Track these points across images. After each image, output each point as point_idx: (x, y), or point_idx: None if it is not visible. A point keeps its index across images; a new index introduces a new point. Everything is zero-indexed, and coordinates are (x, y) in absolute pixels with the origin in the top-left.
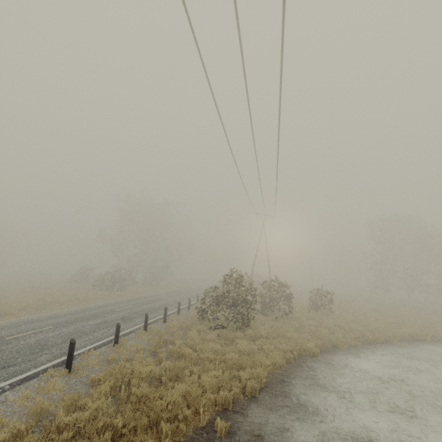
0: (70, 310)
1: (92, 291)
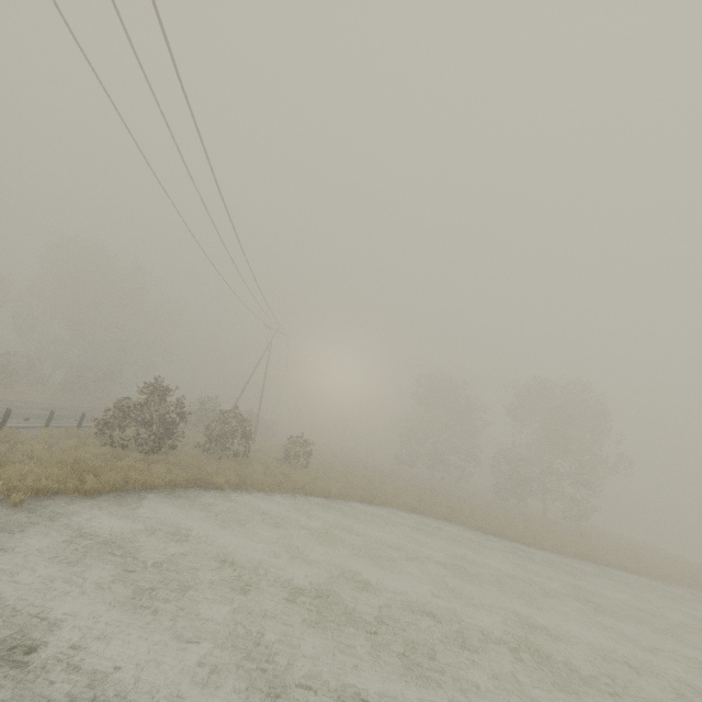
0: None
1: None
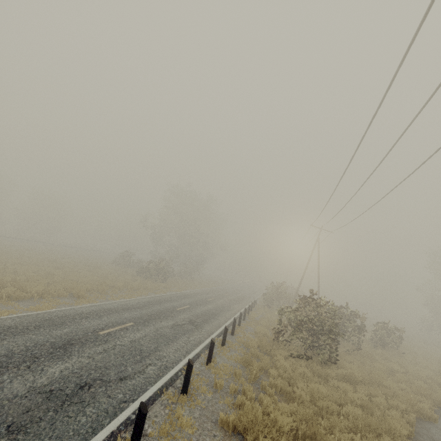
0: (134, 301)
1: (139, 278)
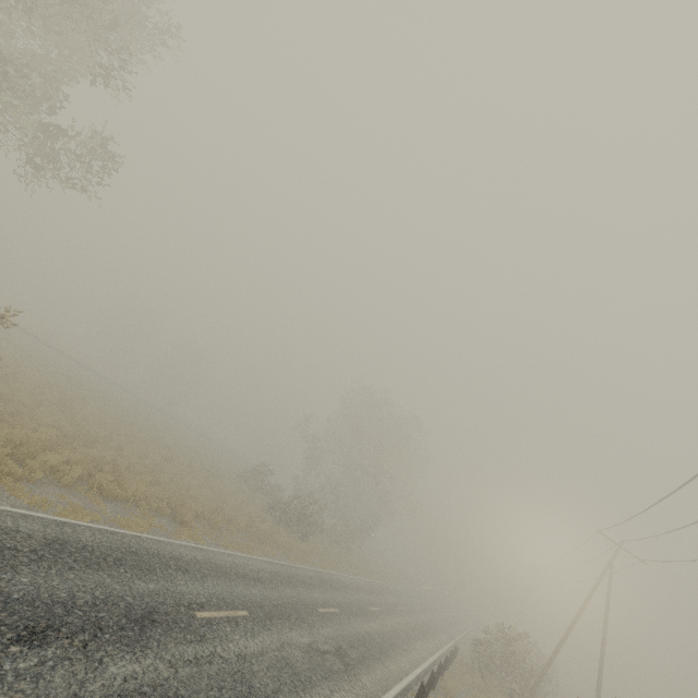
0: (255, 562)
1: (269, 518)
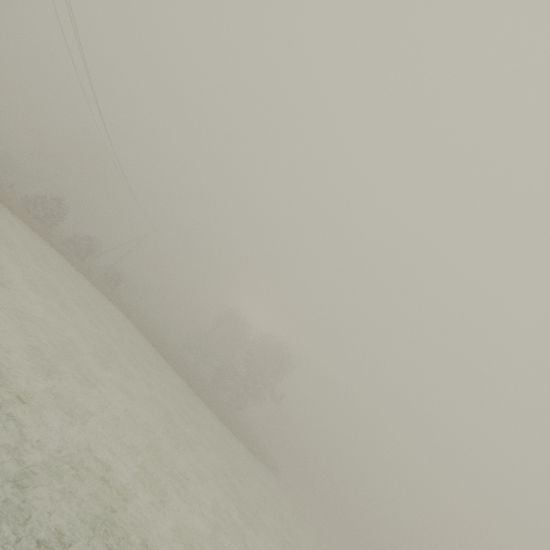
0: None
1: None
